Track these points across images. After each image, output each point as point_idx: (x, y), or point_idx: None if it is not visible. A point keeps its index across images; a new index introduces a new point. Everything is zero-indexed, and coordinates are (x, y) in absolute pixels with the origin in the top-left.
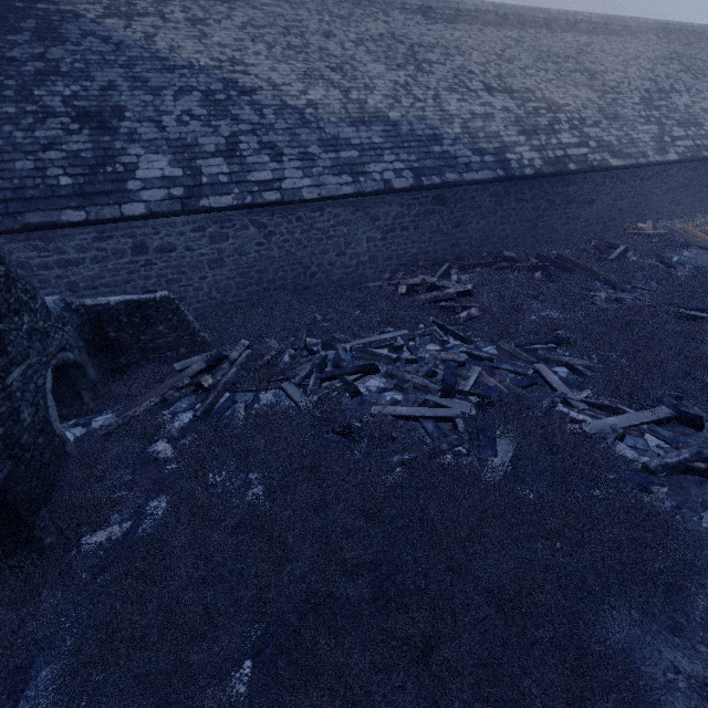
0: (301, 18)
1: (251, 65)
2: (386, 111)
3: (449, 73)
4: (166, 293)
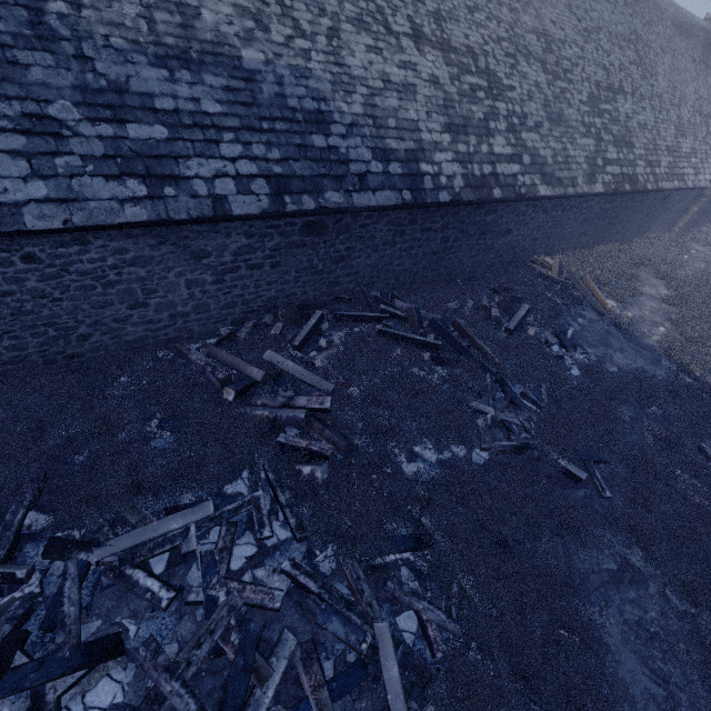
0: None
1: None
2: (237, 43)
3: None
4: None
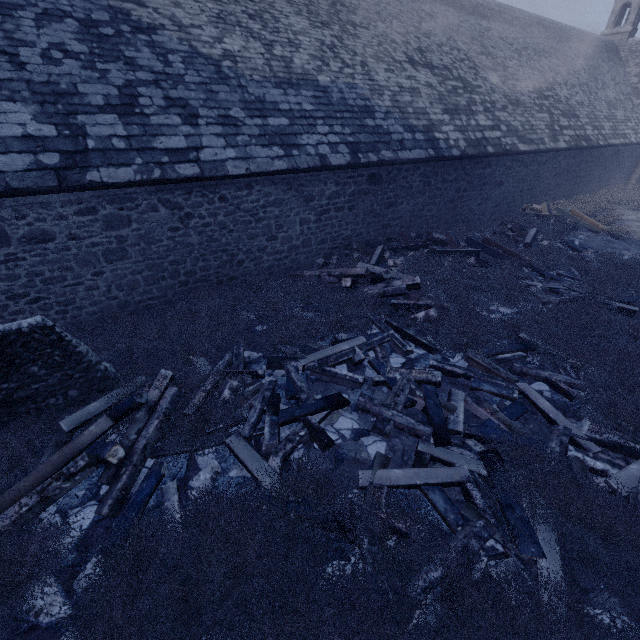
0: None
1: None
2: (315, 73)
3: (374, 39)
4: (38, 320)
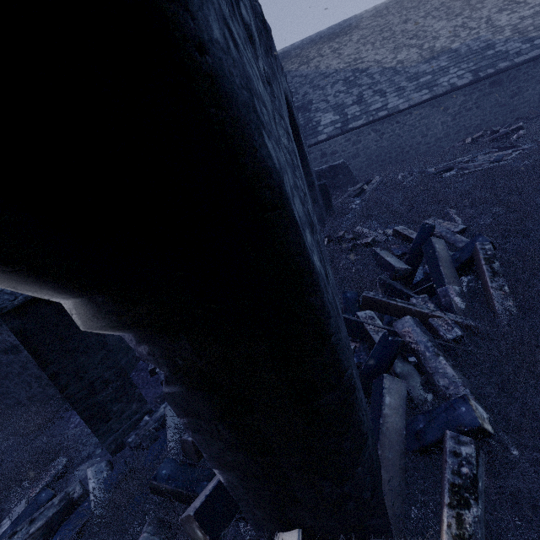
0: (388, 21)
1: (364, 58)
2: (449, 45)
3: (499, 1)
4: (343, 160)
